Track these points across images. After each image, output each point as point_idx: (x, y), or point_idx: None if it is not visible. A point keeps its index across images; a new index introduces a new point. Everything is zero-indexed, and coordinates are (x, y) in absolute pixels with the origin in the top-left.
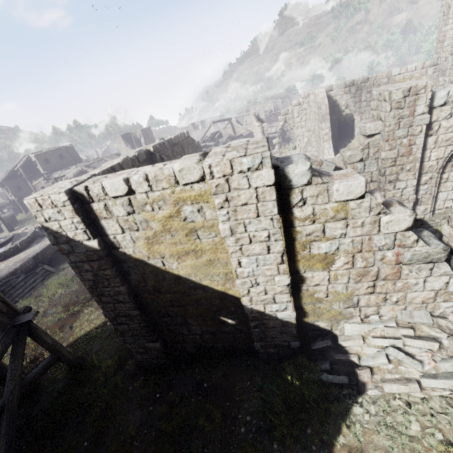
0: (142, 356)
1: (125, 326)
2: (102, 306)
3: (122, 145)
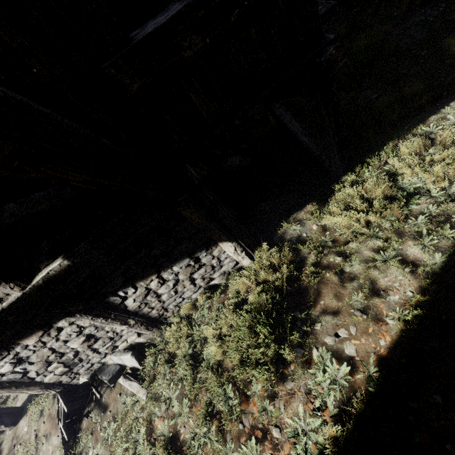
0: None
1: None
2: None
3: None
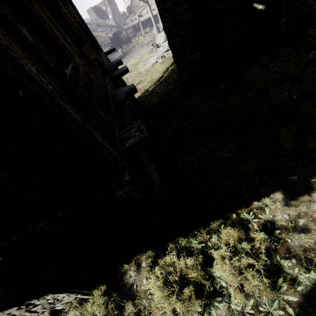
0: (185, 73)
1: (178, 38)
2: (163, 18)
3: (94, 17)
